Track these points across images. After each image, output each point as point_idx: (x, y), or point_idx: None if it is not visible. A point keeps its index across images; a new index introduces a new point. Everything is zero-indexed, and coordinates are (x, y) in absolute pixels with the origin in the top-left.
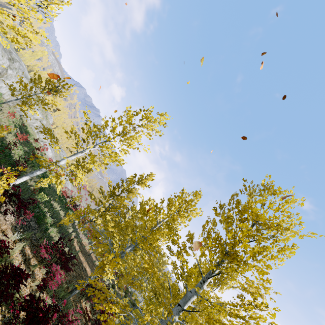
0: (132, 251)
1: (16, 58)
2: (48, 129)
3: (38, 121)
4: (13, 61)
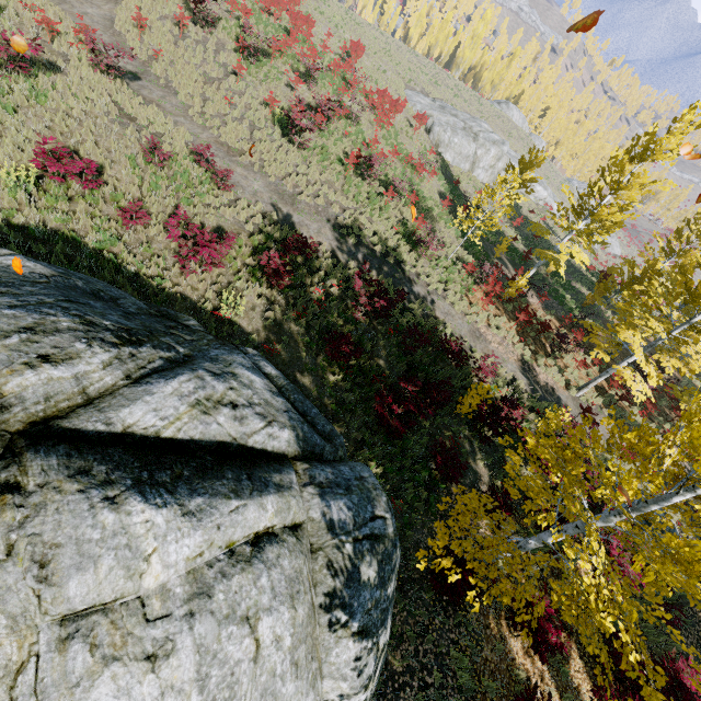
0: (680, 321)
1: (477, 129)
2: (537, 227)
3: None
4: (477, 138)
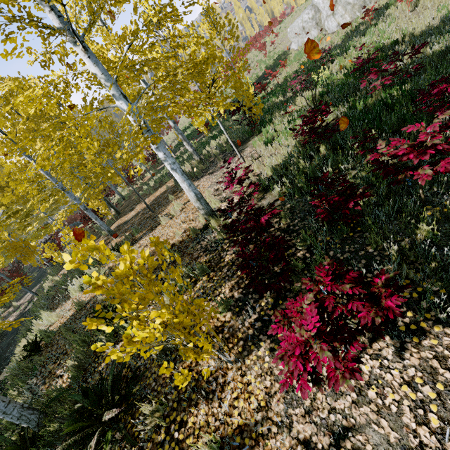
0: None
1: None
2: None
3: None
4: None
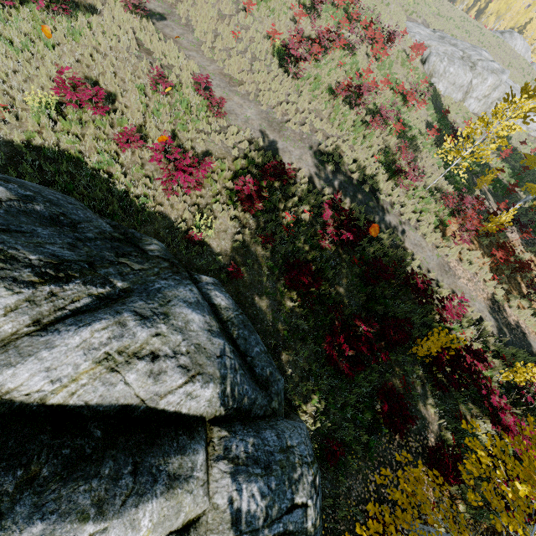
0: None
1: (476, 58)
2: (532, 160)
3: None
4: (474, 67)
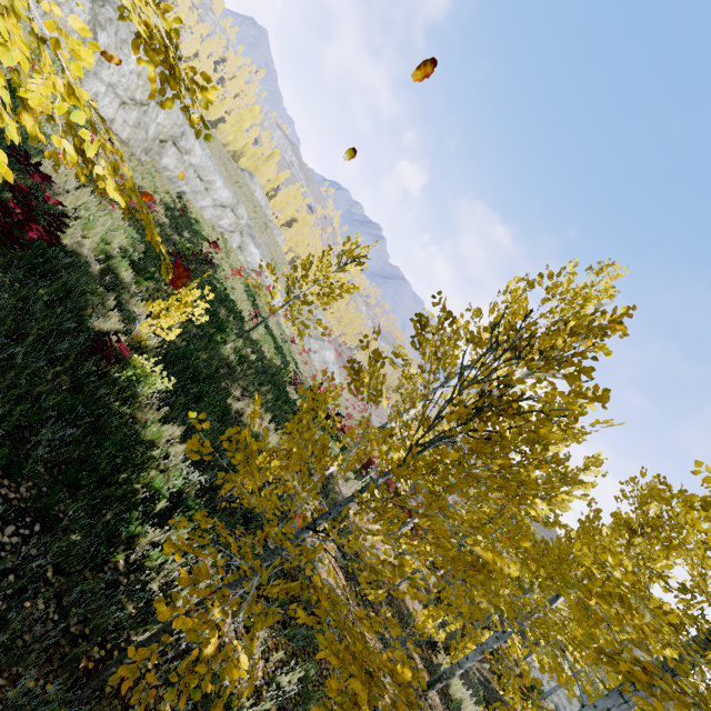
0: None
1: (116, 2)
2: None
3: (227, 210)
4: (103, 2)
